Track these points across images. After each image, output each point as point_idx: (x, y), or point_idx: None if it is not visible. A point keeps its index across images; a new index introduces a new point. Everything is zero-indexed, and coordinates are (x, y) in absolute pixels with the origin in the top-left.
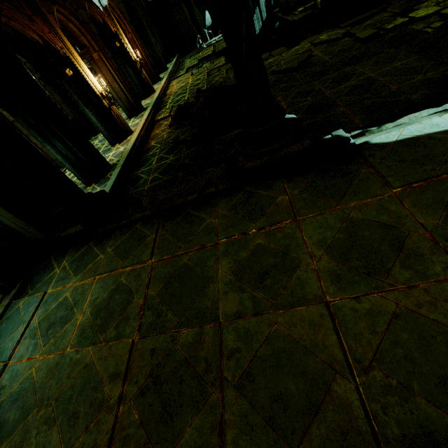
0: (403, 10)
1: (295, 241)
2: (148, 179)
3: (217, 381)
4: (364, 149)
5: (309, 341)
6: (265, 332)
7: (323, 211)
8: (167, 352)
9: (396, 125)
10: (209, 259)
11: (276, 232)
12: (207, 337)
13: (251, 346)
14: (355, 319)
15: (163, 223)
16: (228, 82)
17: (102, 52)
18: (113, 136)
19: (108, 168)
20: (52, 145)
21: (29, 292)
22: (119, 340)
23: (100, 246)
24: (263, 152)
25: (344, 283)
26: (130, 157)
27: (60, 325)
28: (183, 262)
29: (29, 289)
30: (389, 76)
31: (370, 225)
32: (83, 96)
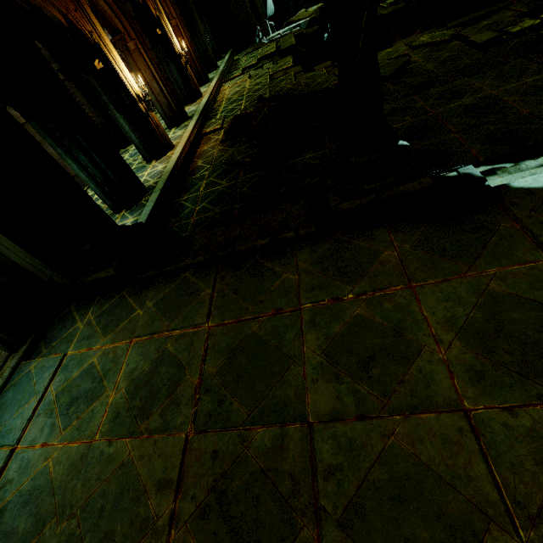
0: (533, 9)
1: (411, 317)
2: (194, 209)
3: (309, 509)
4: (503, 194)
5: (445, 467)
6: (378, 446)
7: (449, 277)
8: (235, 458)
9: (541, 164)
10: (288, 330)
11: (383, 301)
12: (292, 443)
13: (358, 464)
14: (511, 441)
15: (222, 274)
16: (298, 90)
17: (140, 41)
18: (149, 150)
19: (142, 191)
20: (75, 158)
21: (42, 352)
22: (167, 433)
23: (137, 298)
24: (365, 190)
25: (488, 385)
26: (171, 180)
27: (85, 402)
28: (251, 330)
29: (43, 347)
30: (517, 95)
31: (521, 303)
32: (115, 97)
